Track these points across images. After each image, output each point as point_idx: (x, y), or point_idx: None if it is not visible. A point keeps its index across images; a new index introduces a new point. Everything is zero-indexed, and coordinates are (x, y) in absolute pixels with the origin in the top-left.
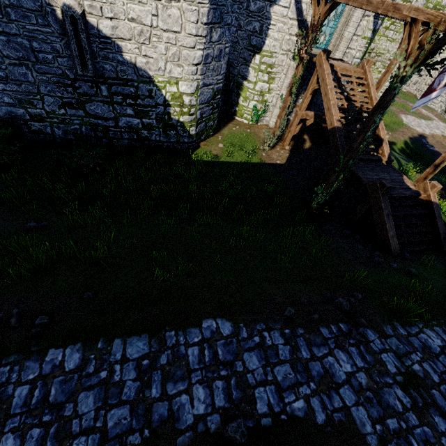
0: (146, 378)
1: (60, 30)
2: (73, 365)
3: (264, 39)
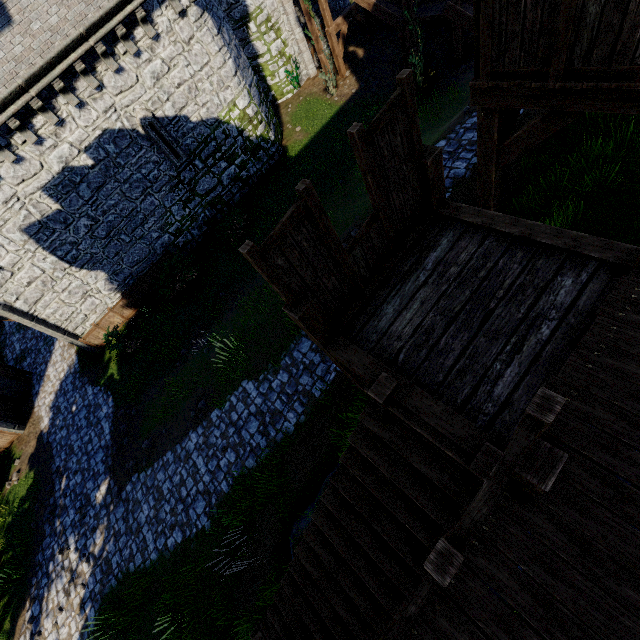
0: None
1: (149, 143)
2: None
3: (244, 3)
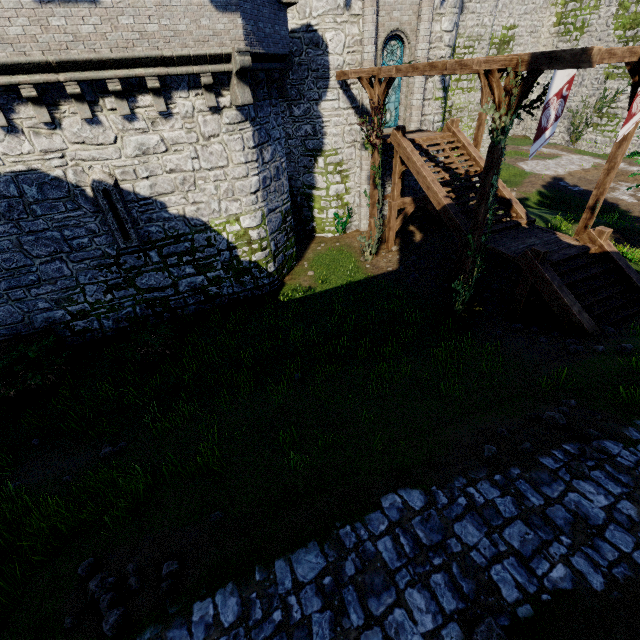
0: (336, 602)
1: (93, 208)
2: (232, 616)
3: (321, 139)
